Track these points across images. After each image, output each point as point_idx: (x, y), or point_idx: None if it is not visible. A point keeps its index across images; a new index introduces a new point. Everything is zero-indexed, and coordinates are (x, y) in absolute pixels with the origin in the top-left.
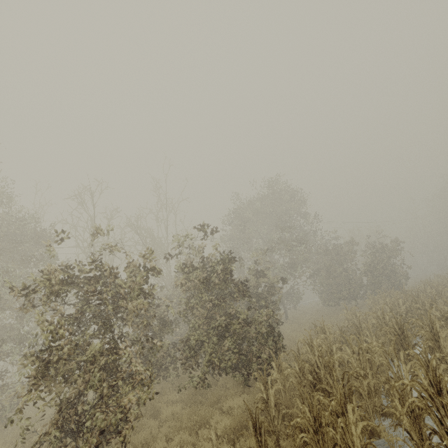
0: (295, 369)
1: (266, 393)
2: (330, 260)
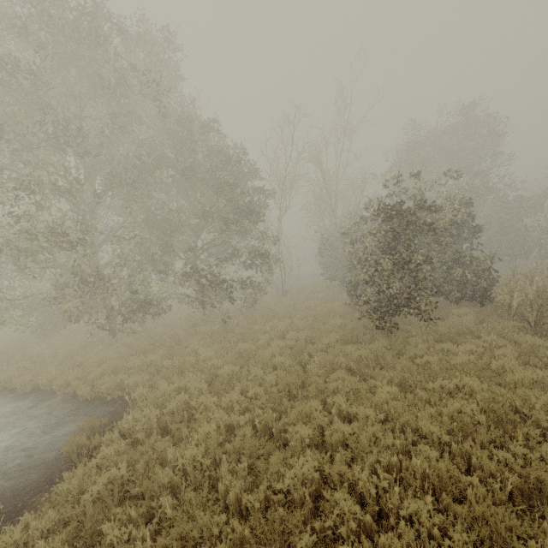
0: (535, 290)
1: (511, 301)
2: (509, 214)
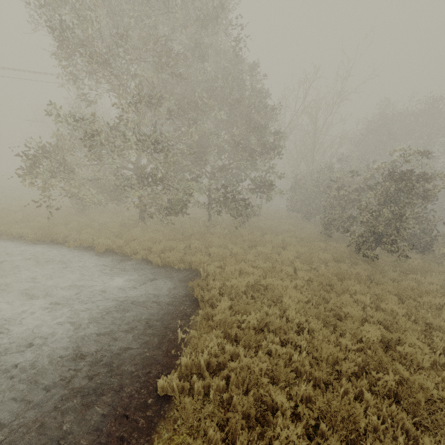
0: None
1: None
2: None
